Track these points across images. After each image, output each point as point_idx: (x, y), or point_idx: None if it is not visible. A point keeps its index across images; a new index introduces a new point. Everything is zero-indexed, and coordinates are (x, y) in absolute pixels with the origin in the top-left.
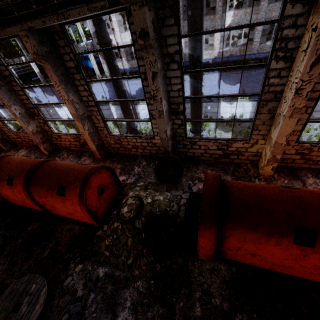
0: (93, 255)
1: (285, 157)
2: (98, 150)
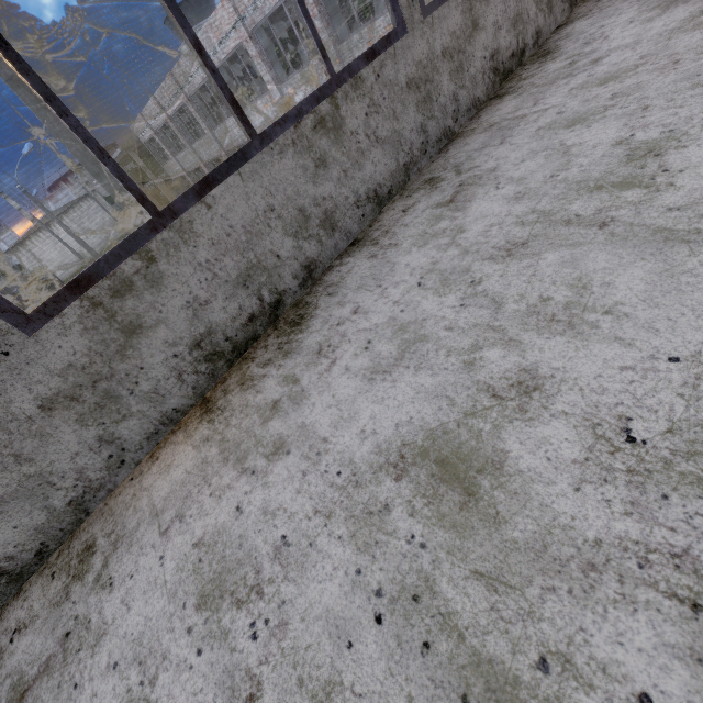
0: None
1: None
2: None
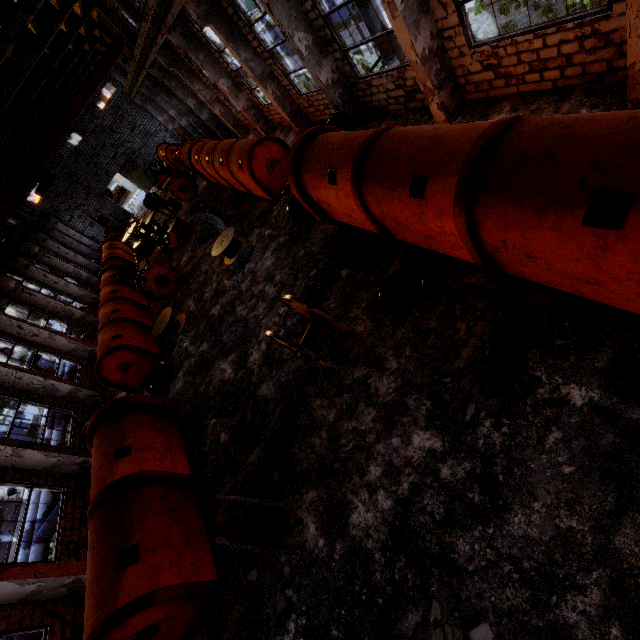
0: (267, 223)
1: (477, 81)
2: (293, 121)
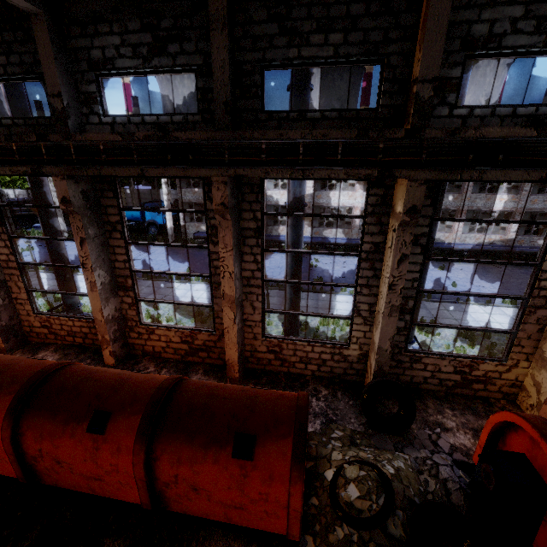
0: None
1: None
2: (239, 363)
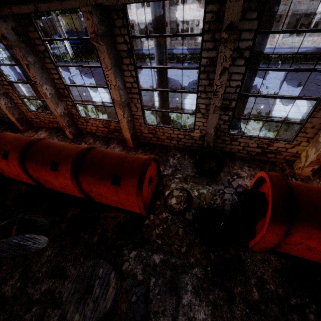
0: (145, 243)
1: None
2: (132, 139)
